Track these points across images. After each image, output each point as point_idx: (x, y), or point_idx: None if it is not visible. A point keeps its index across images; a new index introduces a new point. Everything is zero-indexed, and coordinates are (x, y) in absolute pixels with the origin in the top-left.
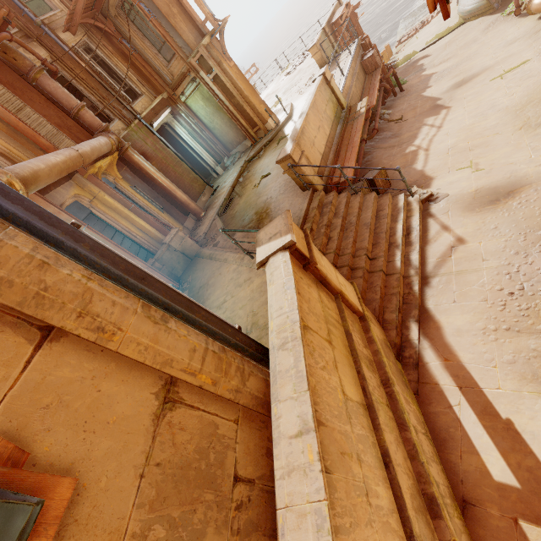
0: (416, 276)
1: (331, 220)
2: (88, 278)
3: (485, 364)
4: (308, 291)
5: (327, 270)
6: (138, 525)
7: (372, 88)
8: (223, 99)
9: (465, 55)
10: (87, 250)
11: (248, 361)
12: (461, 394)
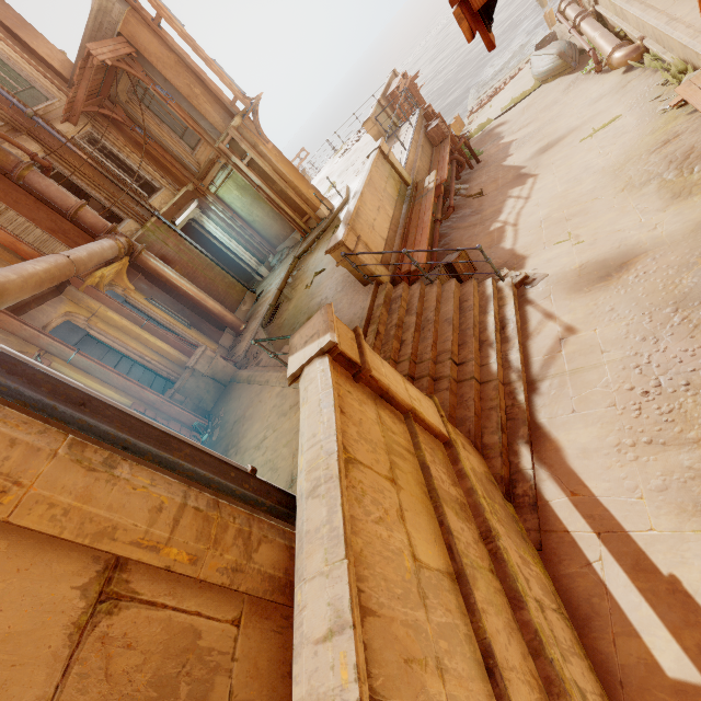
0: (519, 382)
1: (403, 318)
2: None
3: (627, 495)
4: (360, 409)
5: (390, 379)
6: None
7: (441, 161)
8: (262, 186)
9: (547, 118)
10: None
11: (261, 519)
12: (602, 543)
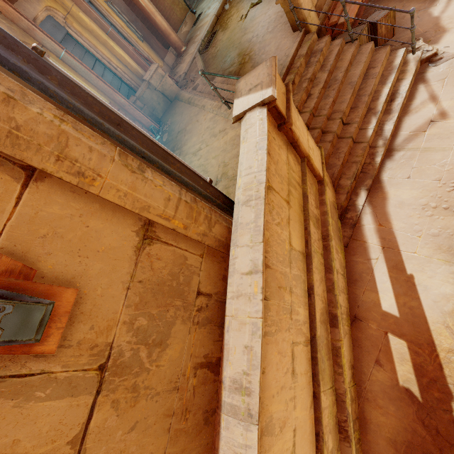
0: (382, 148)
1: (316, 73)
2: (60, 119)
3: (412, 234)
4: (278, 152)
5: (300, 132)
6: (127, 317)
7: None
8: None
9: None
10: (55, 85)
11: (216, 211)
12: (382, 252)
